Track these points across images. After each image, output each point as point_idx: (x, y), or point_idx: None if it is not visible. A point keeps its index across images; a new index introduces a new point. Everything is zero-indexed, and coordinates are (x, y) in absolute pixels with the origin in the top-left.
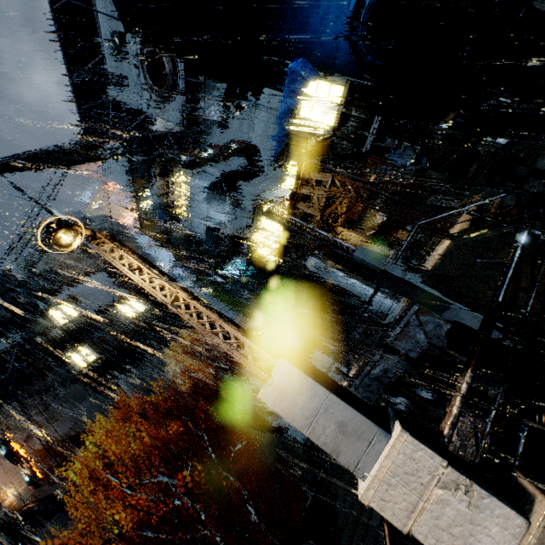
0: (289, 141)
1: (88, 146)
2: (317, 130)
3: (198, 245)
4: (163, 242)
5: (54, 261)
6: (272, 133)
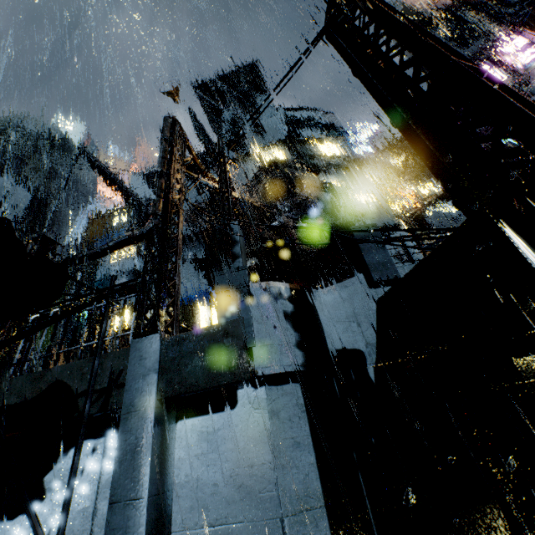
0: (185, 307)
1: (126, 193)
2: (196, 320)
3: (93, 274)
4: (87, 241)
5: (25, 150)
6: (189, 294)
